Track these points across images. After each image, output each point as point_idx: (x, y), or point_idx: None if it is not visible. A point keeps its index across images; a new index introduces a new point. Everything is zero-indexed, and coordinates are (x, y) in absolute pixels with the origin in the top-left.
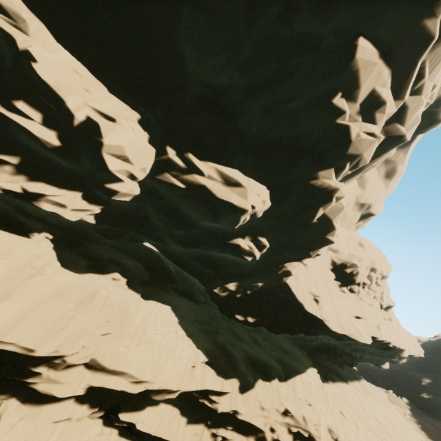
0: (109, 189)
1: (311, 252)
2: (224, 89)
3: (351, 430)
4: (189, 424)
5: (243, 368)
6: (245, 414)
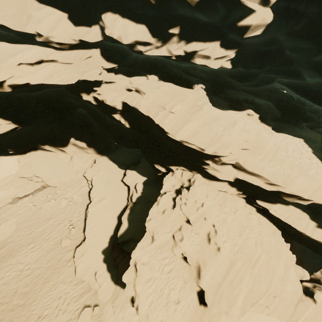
0: (241, 28)
1: None
2: None
3: None
4: (318, 228)
5: None
6: None
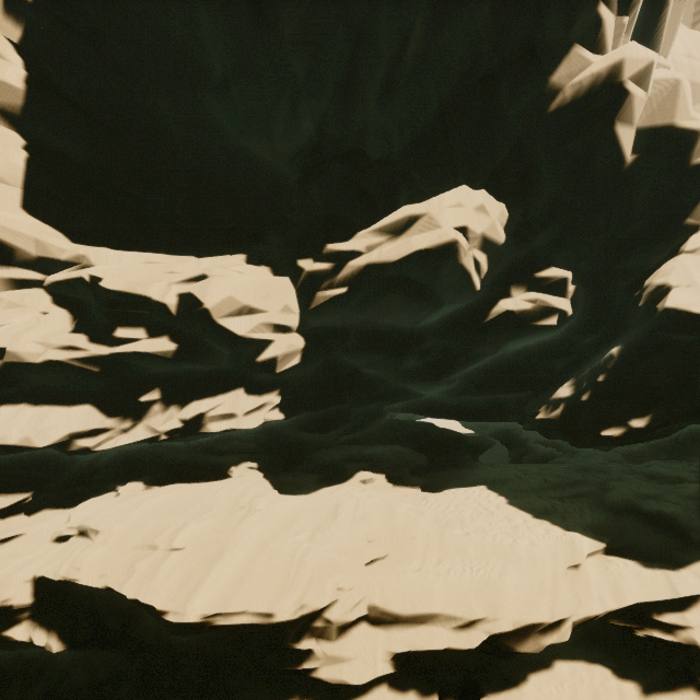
0: (265, 363)
1: (688, 219)
2: (317, 136)
3: None
4: (649, 696)
5: None
6: None
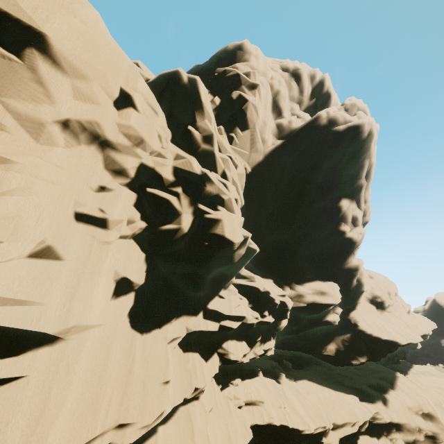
0: (281, 327)
1: (358, 300)
2: (287, 240)
3: (441, 397)
4: (379, 439)
5: (375, 393)
6: (396, 417)
